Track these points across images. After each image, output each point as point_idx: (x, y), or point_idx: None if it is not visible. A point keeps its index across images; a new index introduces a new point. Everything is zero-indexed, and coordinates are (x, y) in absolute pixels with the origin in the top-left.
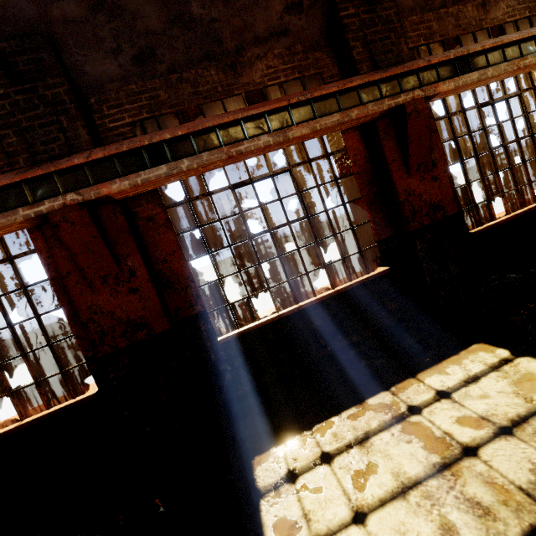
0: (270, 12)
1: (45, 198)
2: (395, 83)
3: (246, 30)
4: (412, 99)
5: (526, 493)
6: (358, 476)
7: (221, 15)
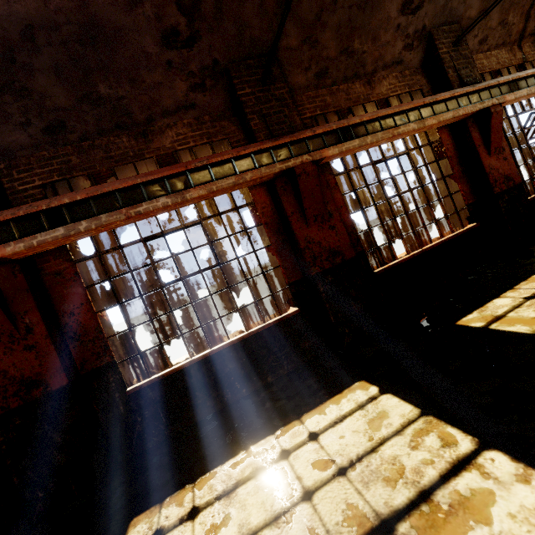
0: (175, 91)
1: None
2: (286, 149)
3: (154, 105)
4: (301, 162)
5: None
6: (211, 531)
7: (129, 94)
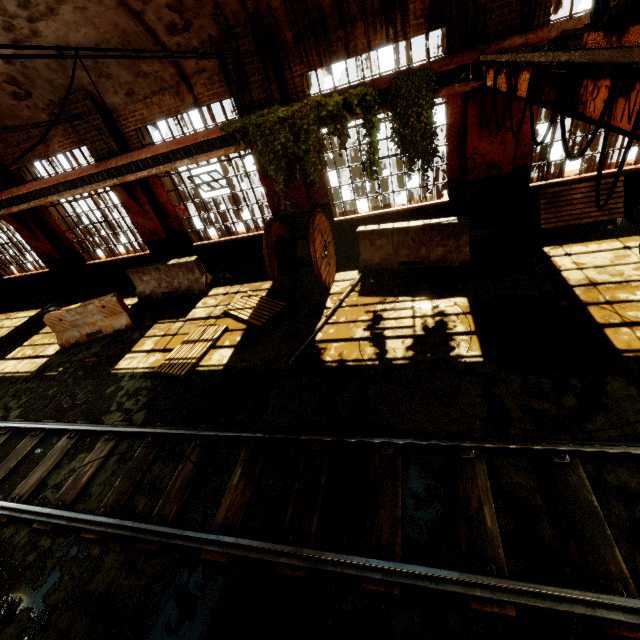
0: None
1: None
2: None
3: None
4: (3, 214)
5: None
6: None
7: None
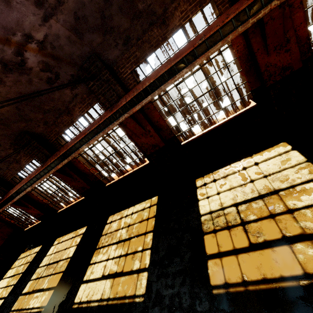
0: None
1: (119, 117)
2: (258, 1)
3: None
4: (269, 10)
5: (257, 191)
6: (221, 185)
7: (152, 0)
